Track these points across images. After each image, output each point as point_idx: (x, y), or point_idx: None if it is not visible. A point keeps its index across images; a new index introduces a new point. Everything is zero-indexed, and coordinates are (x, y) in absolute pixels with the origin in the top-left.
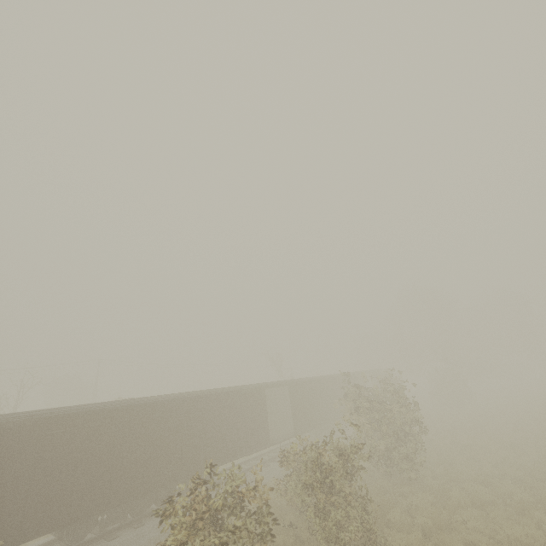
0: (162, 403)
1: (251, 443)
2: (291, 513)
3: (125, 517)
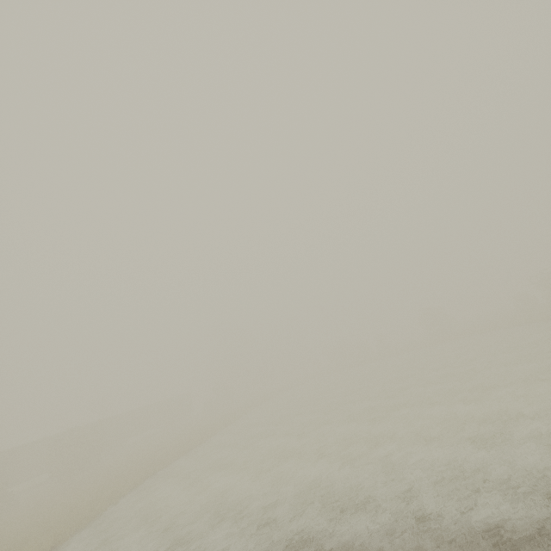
0: None
1: None
2: None
3: None
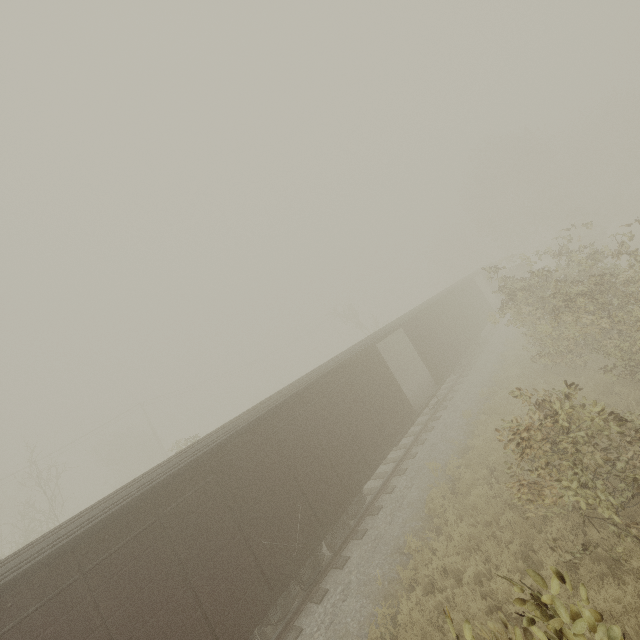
0: (230, 440)
1: (393, 426)
2: (556, 519)
3: (265, 639)
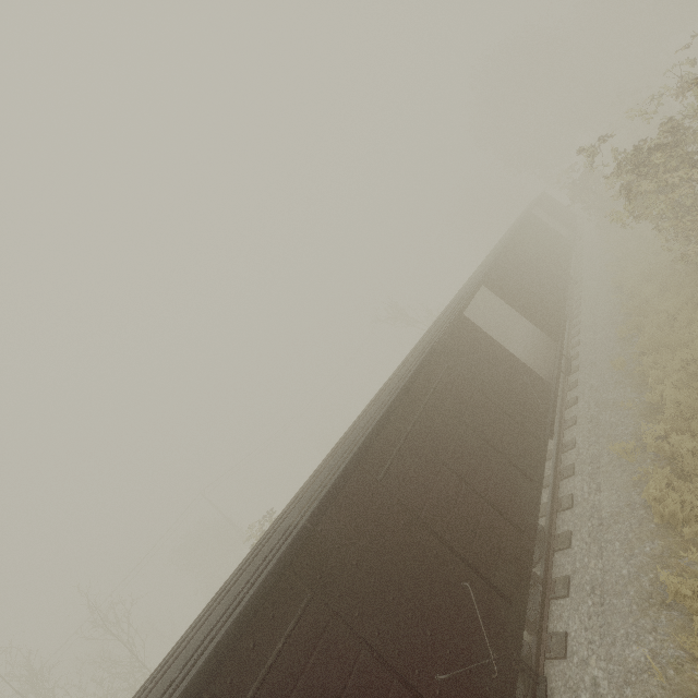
0: (318, 518)
1: (533, 412)
2: None
3: None
